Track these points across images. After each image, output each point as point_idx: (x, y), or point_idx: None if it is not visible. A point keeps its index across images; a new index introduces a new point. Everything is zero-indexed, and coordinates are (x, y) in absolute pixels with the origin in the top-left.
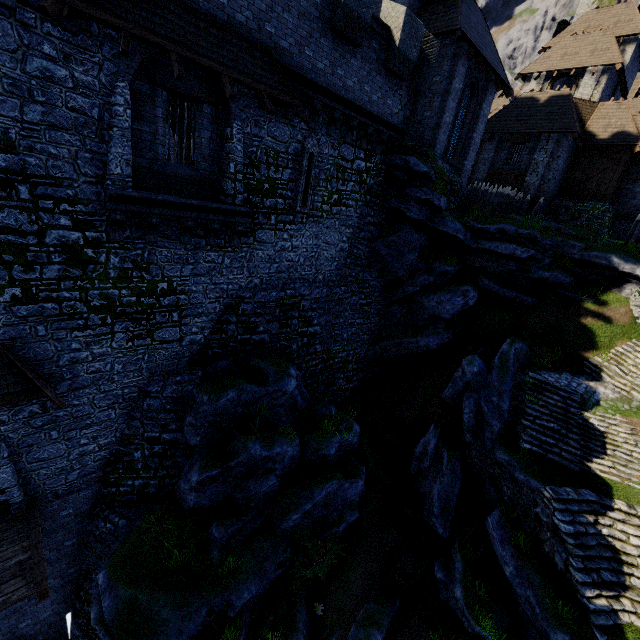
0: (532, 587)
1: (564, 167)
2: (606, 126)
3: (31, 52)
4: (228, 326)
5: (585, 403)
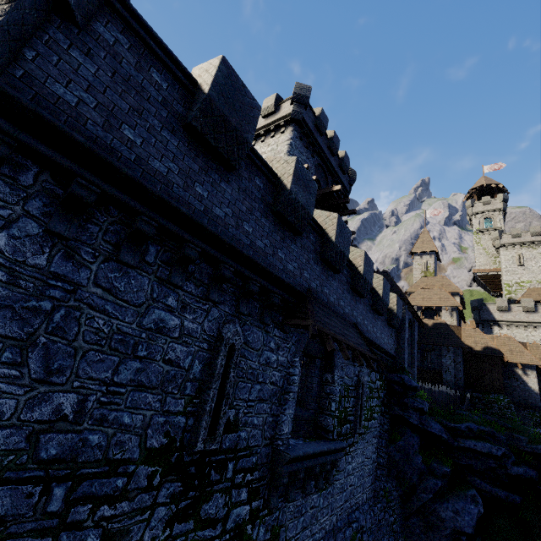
0: None
1: (462, 367)
2: (475, 342)
3: (264, 348)
4: None
5: None
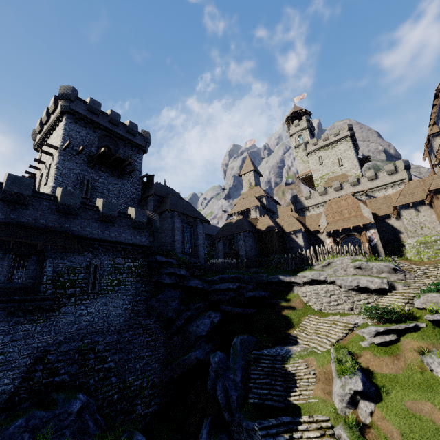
0: None
1: (255, 244)
2: (263, 225)
3: None
4: (35, 374)
5: (284, 359)
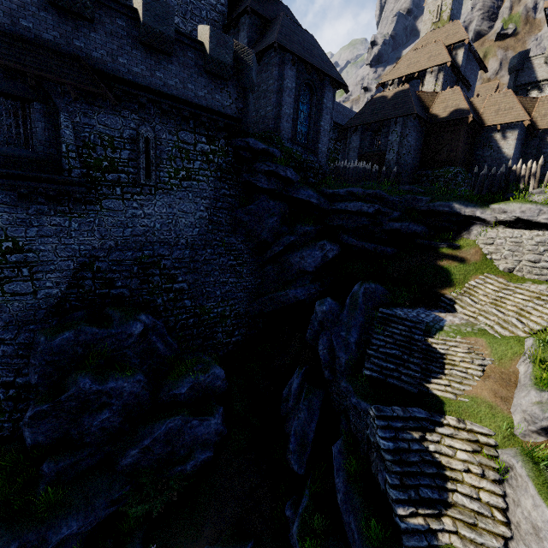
0: (354, 511)
1: (418, 144)
2: (445, 107)
3: None
4: (84, 281)
5: (429, 330)
